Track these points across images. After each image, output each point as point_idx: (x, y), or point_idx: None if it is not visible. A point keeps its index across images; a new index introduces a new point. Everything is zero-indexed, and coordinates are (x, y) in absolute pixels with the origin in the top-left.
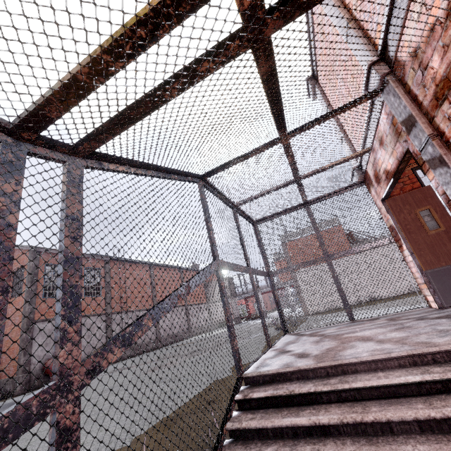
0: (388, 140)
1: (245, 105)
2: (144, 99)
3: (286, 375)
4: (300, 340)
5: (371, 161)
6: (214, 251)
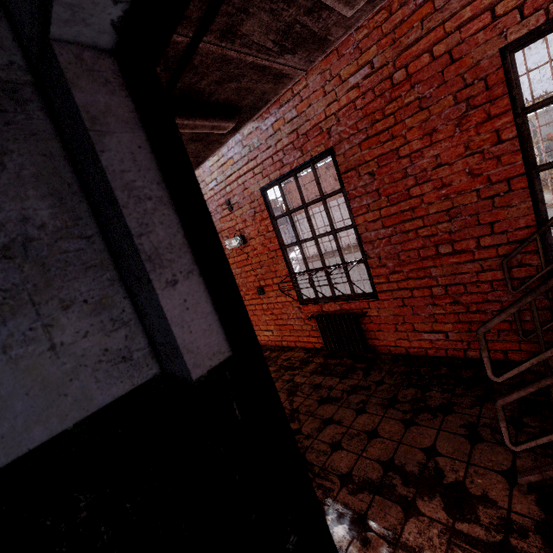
0: None
1: None
2: None
3: None
4: None
5: None
6: None
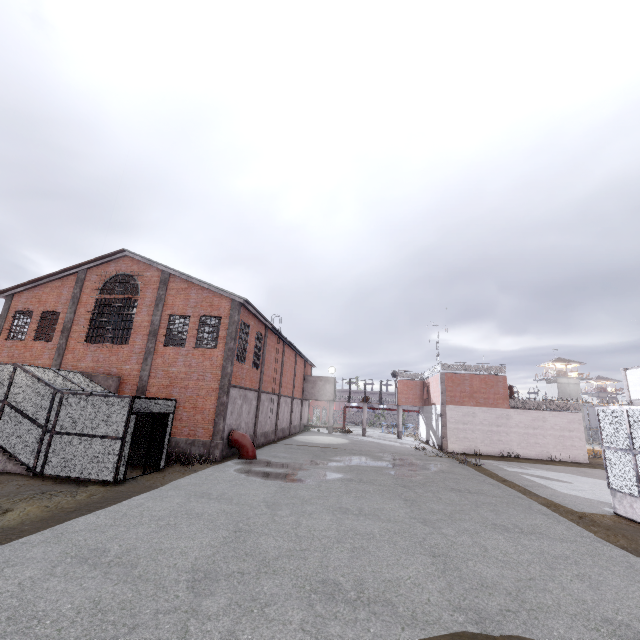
0: None
1: None
2: None
3: None
4: None
5: None
6: None
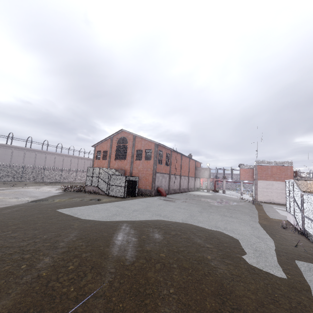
0: None
1: None
2: None
3: None
4: None
5: None
6: (294, 196)
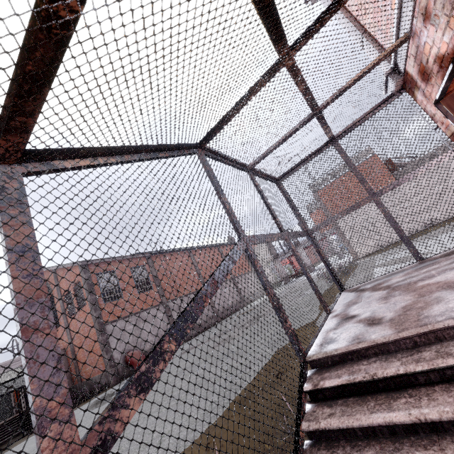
0: (439, 6)
1: (210, 3)
2: (27, 31)
3: (359, 352)
4: (362, 297)
5: (411, 54)
6: (237, 227)
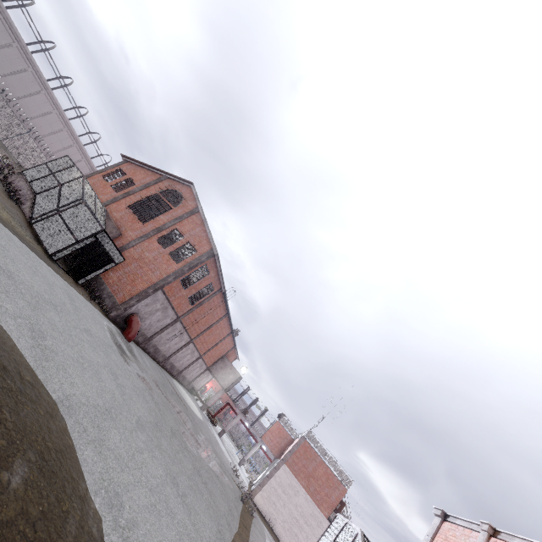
0: None
1: None
2: None
3: None
4: None
5: None
6: None
